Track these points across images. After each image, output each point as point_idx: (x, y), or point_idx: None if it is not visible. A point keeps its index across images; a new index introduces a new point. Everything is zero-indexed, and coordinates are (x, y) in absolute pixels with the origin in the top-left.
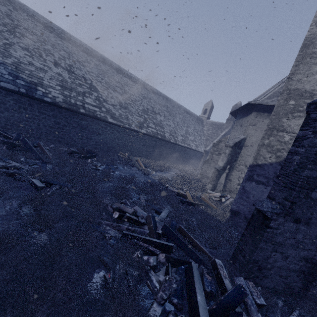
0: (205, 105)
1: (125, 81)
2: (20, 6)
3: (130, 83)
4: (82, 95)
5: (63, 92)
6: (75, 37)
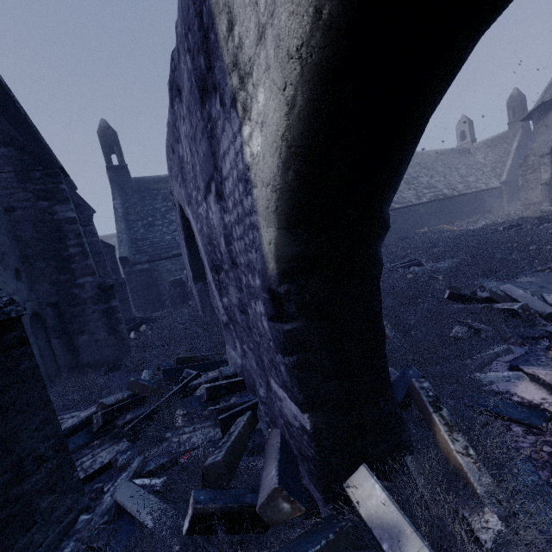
0: (457, 128)
1: None
2: None
3: None
4: None
5: None
6: None
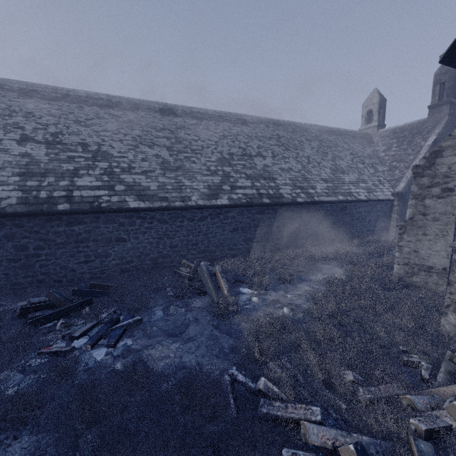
0: (364, 105)
1: (179, 124)
2: None
3: (190, 123)
4: (71, 175)
5: (24, 185)
6: (75, 90)
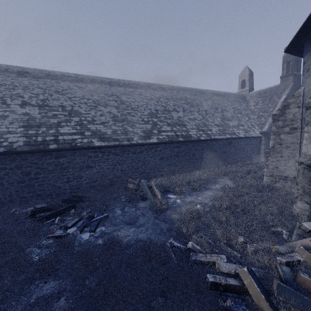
0: (240, 77)
1: (122, 91)
2: None
3: (129, 91)
4: (56, 126)
5: (27, 133)
6: (54, 71)
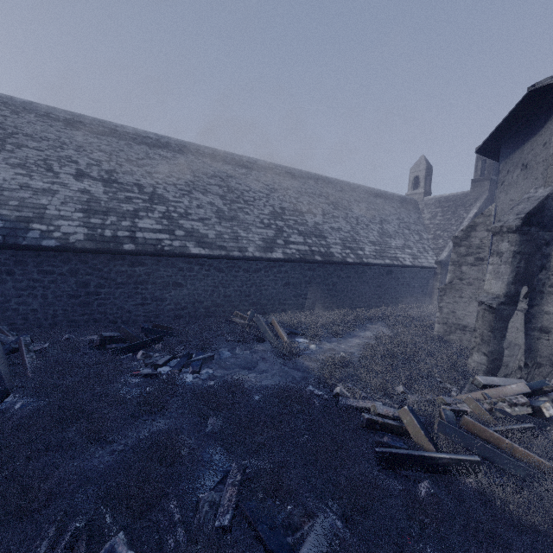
0: (412, 171)
1: (229, 172)
2: (25, 106)
3: (240, 172)
4: (132, 216)
5: (88, 222)
6: (123, 125)
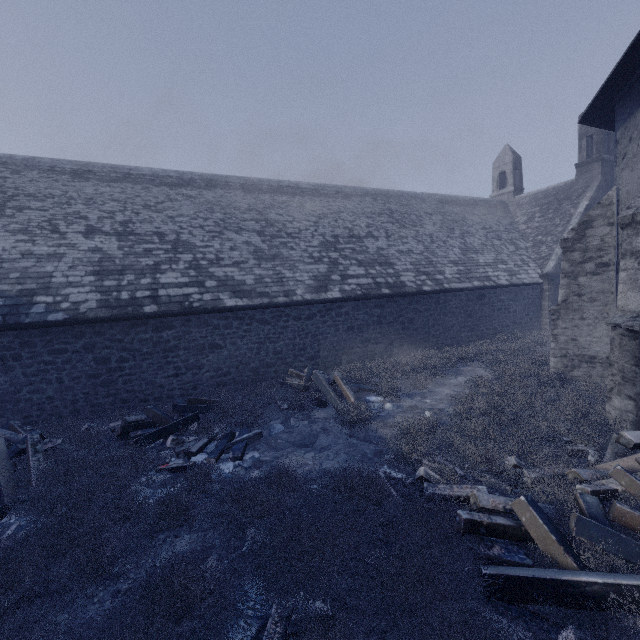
0: (495, 166)
1: (267, 202)
2: (26, 163)
3: (280, 200)
4: (152, 271)
5: (101, 285)
6: (138, 167)
